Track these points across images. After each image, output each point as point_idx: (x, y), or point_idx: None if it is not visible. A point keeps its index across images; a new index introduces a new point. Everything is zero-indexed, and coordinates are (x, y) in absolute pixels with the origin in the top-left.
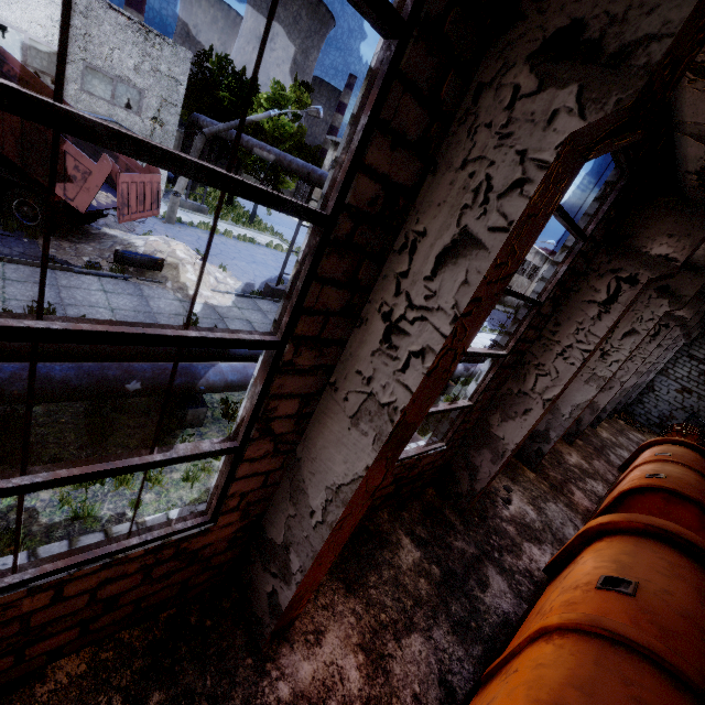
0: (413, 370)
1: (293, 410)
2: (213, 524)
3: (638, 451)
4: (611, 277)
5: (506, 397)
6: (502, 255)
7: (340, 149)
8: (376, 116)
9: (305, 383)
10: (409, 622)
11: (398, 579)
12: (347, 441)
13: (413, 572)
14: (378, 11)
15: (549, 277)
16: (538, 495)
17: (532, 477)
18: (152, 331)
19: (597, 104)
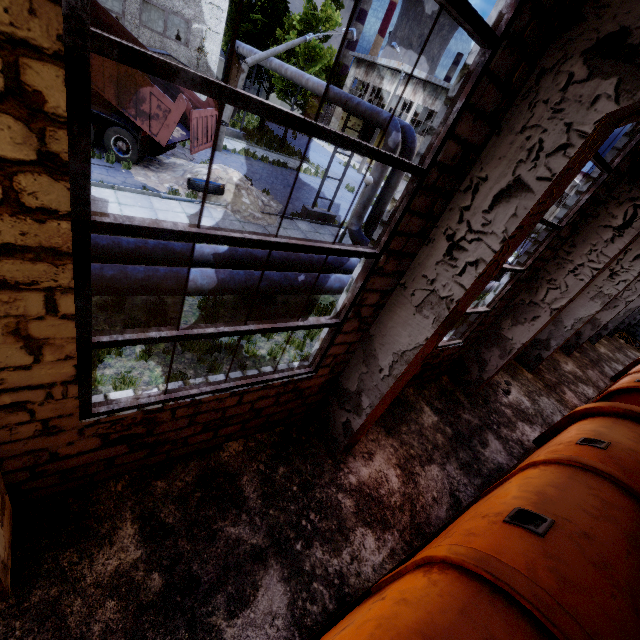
0: (468, 274)
1: (375, 301)
2: (314, 374)
3: (632, 364)
4: (630, 204)
5: (518, 306)
6: (544, 196)
7: (435, 121)
8: (467, 101)
9: (386, 283)
10: (429, 458)
11: (421, 432)
12: (412, 322)
13: (432, 429)
14: (483, 36)
15: (571, 204)
16: (533, 390)
17: (530, 377)
18: (319, 244)
19: (629, 94)
